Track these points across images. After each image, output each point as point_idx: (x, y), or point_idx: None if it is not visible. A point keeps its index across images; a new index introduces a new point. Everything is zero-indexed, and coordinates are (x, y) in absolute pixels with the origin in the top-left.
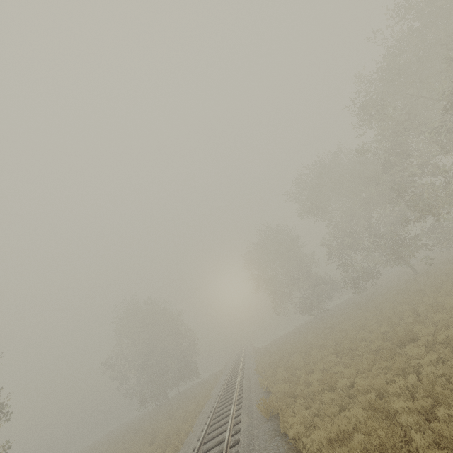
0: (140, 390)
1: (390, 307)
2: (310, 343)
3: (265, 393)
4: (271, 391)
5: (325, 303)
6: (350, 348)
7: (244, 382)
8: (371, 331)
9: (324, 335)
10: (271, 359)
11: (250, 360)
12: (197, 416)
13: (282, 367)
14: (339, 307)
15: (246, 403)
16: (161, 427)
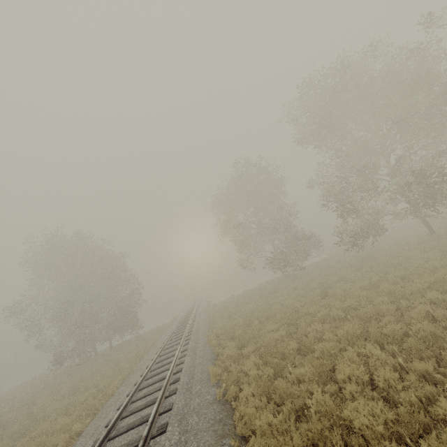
0: (59, 342)
1: (433, 267)
2: (293, 309)
3: (219, 411)
4: (233, 406)
5: (303, 260)
6: (403, 333)
7: (186, 360)
8: (438, 303)
9: (314, 299)
10: (231, 324)
11: (202, 318)
12: (99, 409)
13: (251, 345)
14: (314, 267)
15: (173, 444)
16: (49, 410)
